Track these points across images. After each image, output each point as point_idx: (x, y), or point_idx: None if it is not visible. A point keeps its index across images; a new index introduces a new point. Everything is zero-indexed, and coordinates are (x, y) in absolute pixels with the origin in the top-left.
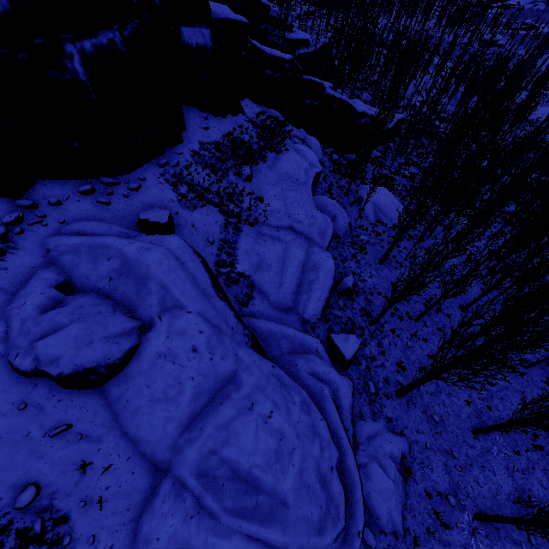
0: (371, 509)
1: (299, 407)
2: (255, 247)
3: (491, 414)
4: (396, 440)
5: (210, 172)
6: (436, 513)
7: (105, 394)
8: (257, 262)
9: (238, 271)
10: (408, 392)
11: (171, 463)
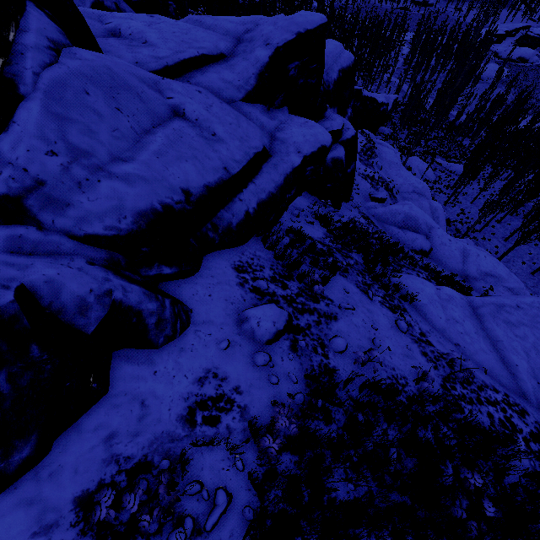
0: None
1: (488, 256)
2: None
3: (536, 266)
4: None
5: (369, 169)
6: None
7: (431, 259)
8: None
9: None
10: (501, 259)
11: (466, 274)
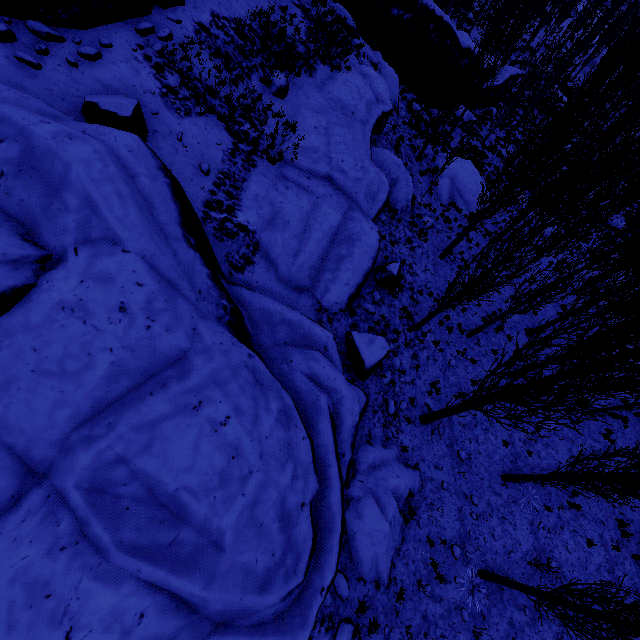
0: (353, 551)
1: (275, 418)
2: (270, 193)
3: (530, 461)
4: (407, 474)
5: (222, 66)
6: (434, 564)
7: None
8: (270, 216)
9: (239, 221)
10: (436, 420)
11: (53, 467)
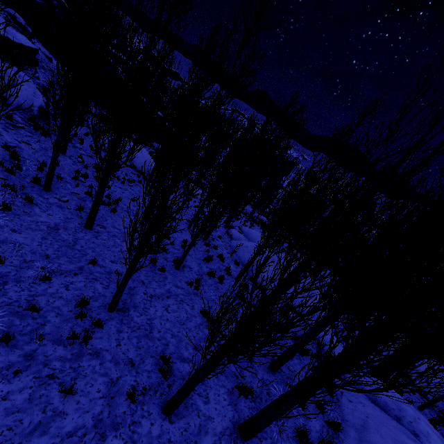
0: None
1: None
2: None
3: (40, 288)
4: None
5: None
6: None
7: None
8: None
9: None
10: None
11: None
